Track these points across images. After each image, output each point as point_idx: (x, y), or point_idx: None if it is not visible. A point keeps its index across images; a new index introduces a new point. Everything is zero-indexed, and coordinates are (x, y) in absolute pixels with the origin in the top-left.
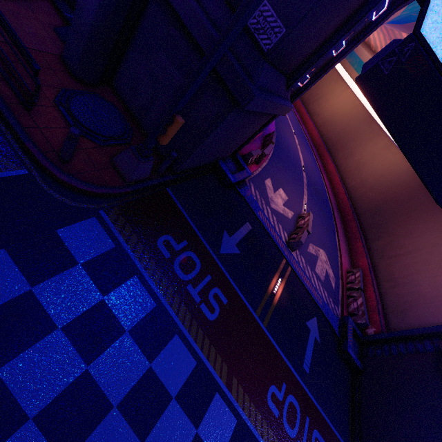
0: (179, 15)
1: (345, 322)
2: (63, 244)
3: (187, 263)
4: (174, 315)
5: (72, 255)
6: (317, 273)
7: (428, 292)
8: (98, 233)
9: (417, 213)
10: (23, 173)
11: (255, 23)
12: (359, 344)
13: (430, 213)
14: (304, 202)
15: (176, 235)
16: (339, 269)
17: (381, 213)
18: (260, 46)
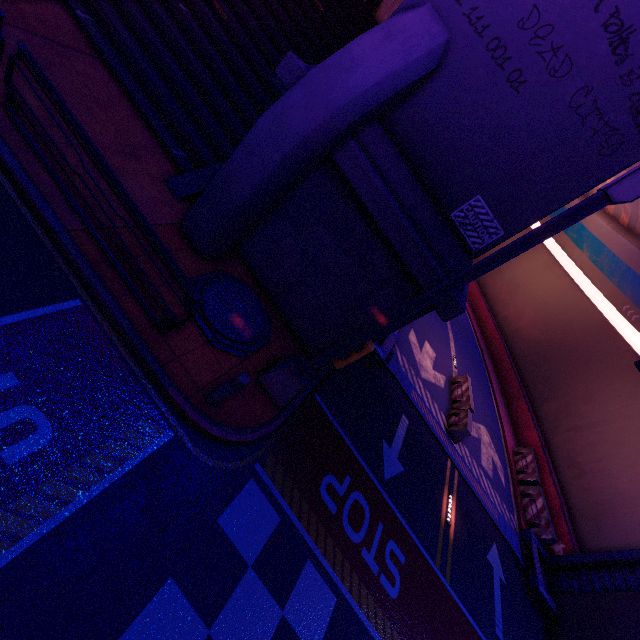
0: (363, 200)
1: (527, 541)
2: (229, 541)
3: (355, 513)
4: (357, 608)
5: (240, 555)
6: (484, 468)
7: (627, 489)
8: (259, 504)
9: (597, 366)
10: (169, 438)
11: (462, 216)
12: (546, 570)
13: (615, 368)
14: (453, 354)
15: (337, 471)
16: (504, 450)
17: (548, 360)
18: (466, 243)
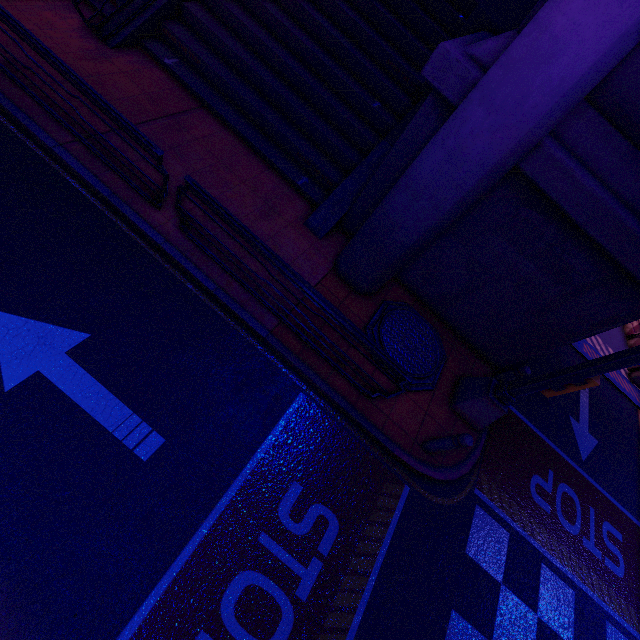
0: (561, 206)
1: None
2: (479, 566)
3: (566, 505)
4: (593, 595)
5: (491, 576)
6: None
7: None
8: (489, 526)
9: None
10: (407, 492)
11: None
12: None
13: None
14: None
15: (539, 469)
16: None
17: None
18: None
